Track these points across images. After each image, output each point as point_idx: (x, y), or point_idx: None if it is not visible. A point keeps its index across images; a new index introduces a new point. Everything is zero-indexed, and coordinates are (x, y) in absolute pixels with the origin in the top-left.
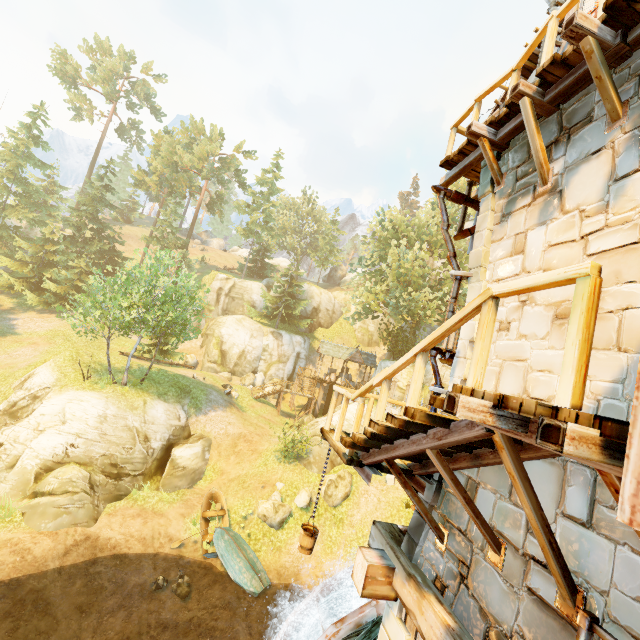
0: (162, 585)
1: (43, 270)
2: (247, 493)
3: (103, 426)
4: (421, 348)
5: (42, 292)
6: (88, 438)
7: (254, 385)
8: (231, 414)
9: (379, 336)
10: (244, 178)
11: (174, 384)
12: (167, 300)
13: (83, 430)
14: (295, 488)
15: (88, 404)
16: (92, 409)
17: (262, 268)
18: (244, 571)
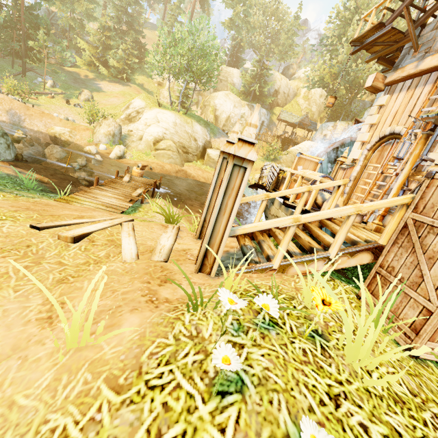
0: None
1: (106, 51)
2: None
3: (176, 128)
4: None
5: (107, 68)
6: (171, 132)
7: None
8: None
9: (318, 116)
10: None
11: (201, 119)
12: (202, 54)
13: (168, 127)
14: None
15: (167, 115)
16: (169, 118)
17: (236, 62)
18: (253, 193)
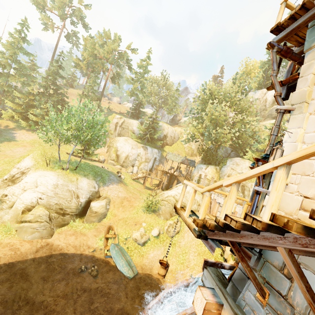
0: (84, 270)
1: (28, 109)
2: (127, 227)
3: (56, 189)
4: (287, 161)
5: (28, 120)
6: (48, 195)
7: (132, 172)
8: (120, 187)
9: (197, 151)
10: (131, 64)
11: (92, 170)
12: (89, 126)
13: (46, 191)
14: (151, 226)
15: (48, 178)
16: (50, 180)
17: (138, 113)
18: (124, 266)
